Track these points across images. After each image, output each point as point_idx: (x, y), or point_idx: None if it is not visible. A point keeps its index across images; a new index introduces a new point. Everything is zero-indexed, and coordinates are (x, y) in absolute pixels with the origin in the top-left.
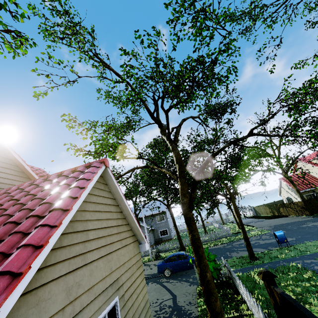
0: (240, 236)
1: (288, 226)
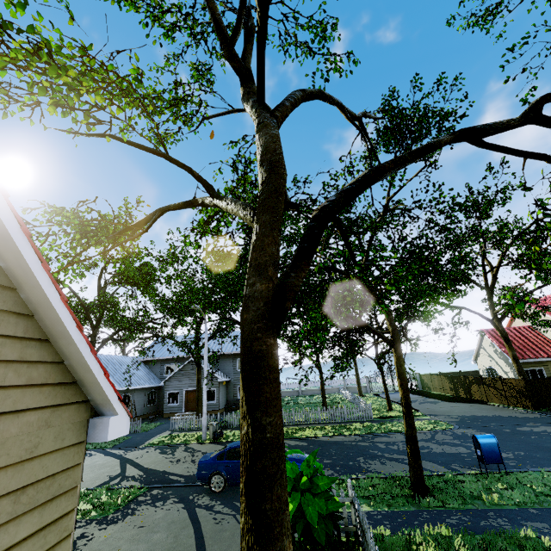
0: (390, 426)
1: (490, 424)
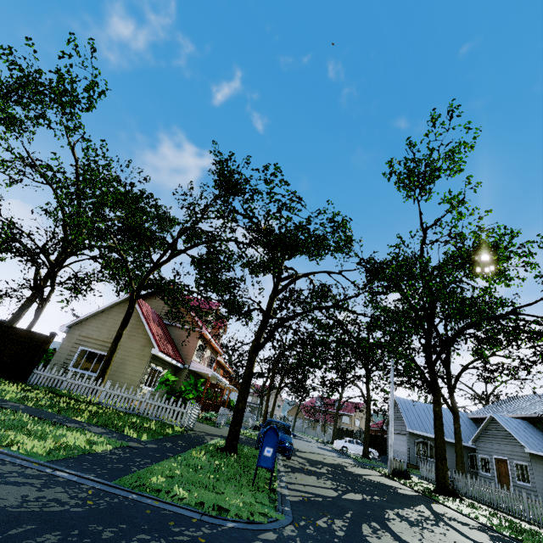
0: None
1: None
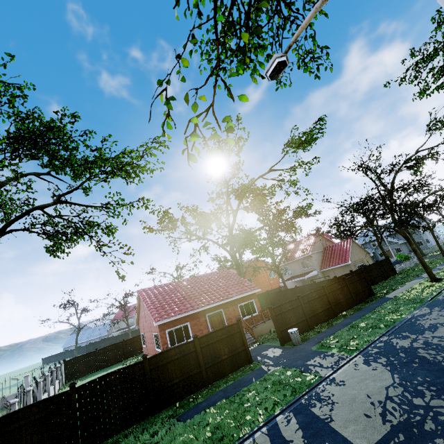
0: None
1: None
